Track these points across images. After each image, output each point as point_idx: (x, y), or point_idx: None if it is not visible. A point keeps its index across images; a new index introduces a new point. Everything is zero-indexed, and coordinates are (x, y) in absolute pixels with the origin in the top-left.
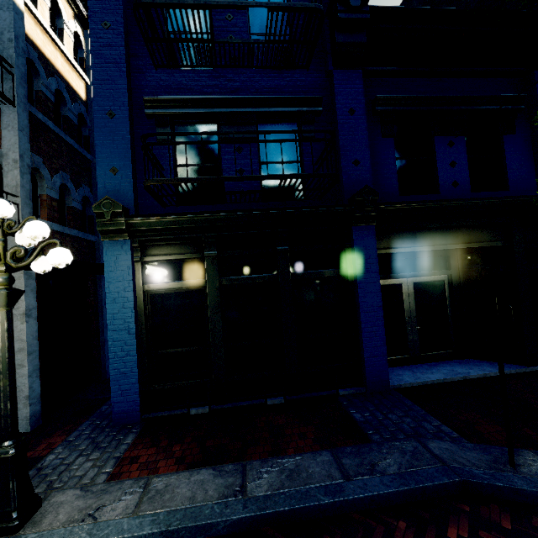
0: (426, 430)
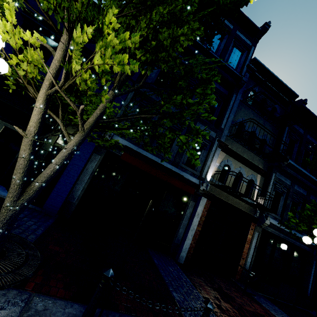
0: None
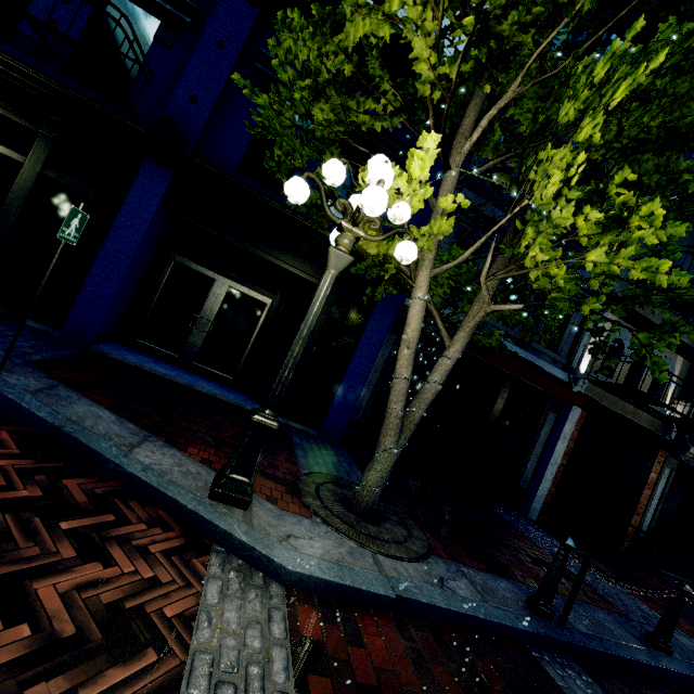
0: (15, 348)
